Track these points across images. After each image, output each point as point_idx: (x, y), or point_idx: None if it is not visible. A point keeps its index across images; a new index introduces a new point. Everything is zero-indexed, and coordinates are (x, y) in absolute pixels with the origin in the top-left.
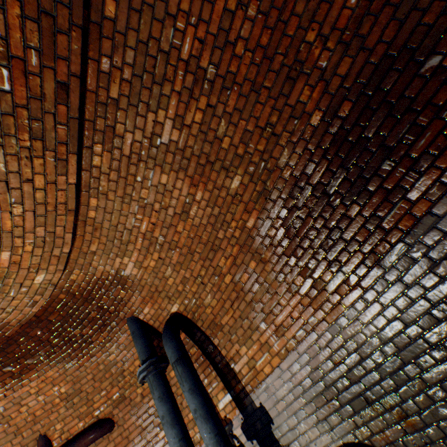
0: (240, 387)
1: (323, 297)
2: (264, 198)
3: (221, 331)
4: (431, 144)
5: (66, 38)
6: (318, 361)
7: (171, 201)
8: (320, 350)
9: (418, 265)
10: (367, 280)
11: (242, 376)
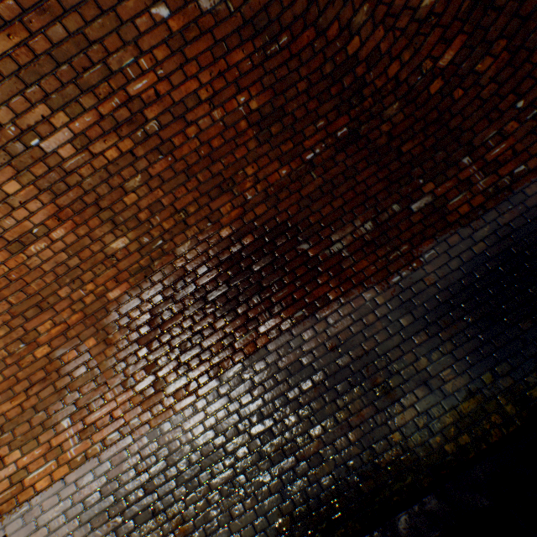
0: None
1: (158, 398)
2: (145, 275)
3: None
4: (285, 298)
5: None
6: (121, 470)
7: (5, 219)
8: (128, 457)
9: (244, 385)
10: (205, 389)
11: None
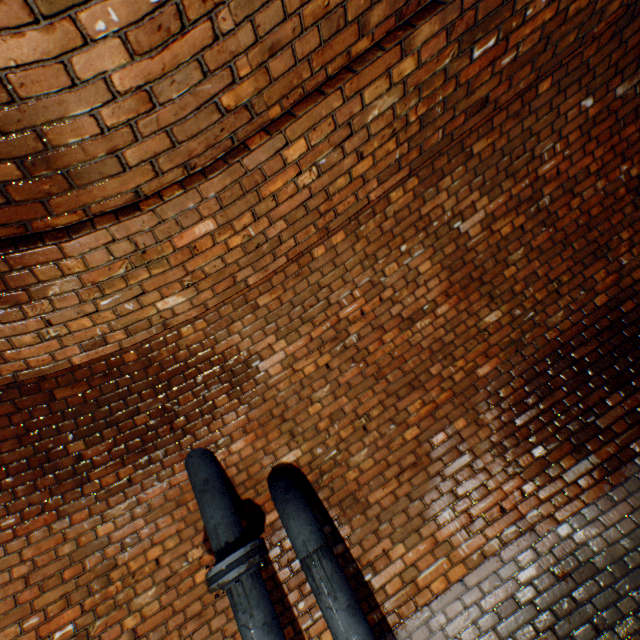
0: (376, 618)
1: (556, 486)
2: (514, 348)
3: (362, 513)
4: None
5: (527, 72)
6: (533, 573)
7: (407, 297)
8: (538, 557)
9: None
10: (618, 475)
11: (385, 597)
